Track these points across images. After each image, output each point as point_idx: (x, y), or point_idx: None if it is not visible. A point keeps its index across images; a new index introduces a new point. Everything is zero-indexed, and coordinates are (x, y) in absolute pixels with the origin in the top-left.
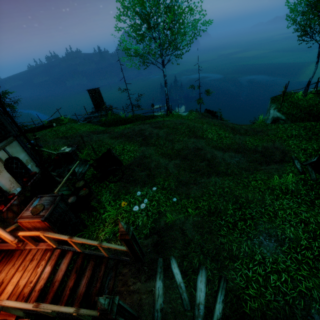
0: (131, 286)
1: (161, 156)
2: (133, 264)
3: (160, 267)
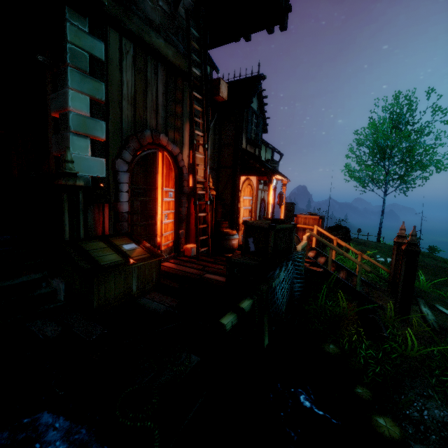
0: (389, 300)
1: (388, 256)
2: (384, 292)
3: (422, 303)
